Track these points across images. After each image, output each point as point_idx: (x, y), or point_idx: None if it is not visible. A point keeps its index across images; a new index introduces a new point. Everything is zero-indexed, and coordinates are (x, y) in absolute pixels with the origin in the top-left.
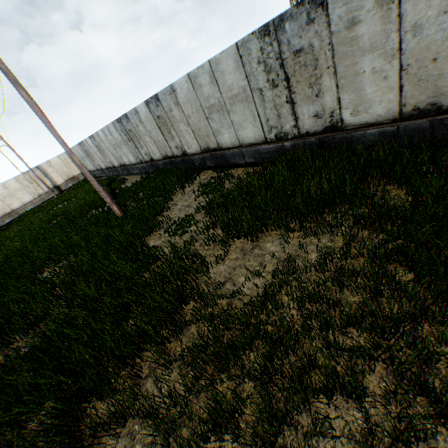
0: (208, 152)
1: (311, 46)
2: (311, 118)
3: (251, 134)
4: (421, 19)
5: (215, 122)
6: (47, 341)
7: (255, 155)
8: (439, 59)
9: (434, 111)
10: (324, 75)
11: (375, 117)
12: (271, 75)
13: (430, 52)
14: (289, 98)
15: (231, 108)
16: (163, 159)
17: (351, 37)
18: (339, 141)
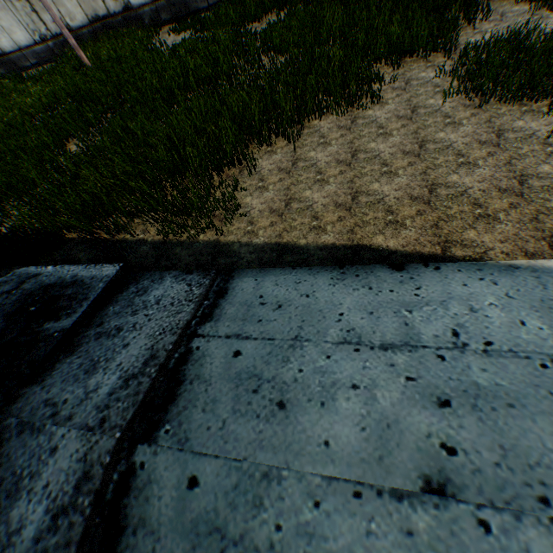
0: (163, 0)
1: None
2: None
3: None
4: None
5: None
6: (157, 77)
7: None
8: None
9: None
10: None
11: None
12: None
13: None
14: None
15: None
16: (90, 25)
17: None
18: None
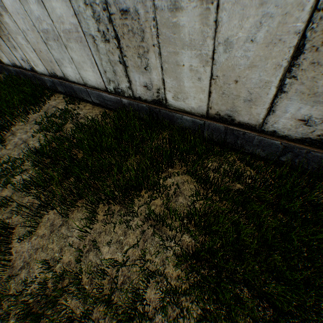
0: (57, 78)
1: (136, 12)
2: (142, 87)
3: (93, 78)
4: (234, 37)
5: (55, 50)
6: None
7: (99, 98)
8: (240, 83)
9: (230, 121)
10: (151, 51)
11: (190, 107)
12: (101, 25)
13: (235, 73)
14: (121, 59)
15: (67, 44)
16: (13, 66)
17: (174, 22)
18: (164, 114)
